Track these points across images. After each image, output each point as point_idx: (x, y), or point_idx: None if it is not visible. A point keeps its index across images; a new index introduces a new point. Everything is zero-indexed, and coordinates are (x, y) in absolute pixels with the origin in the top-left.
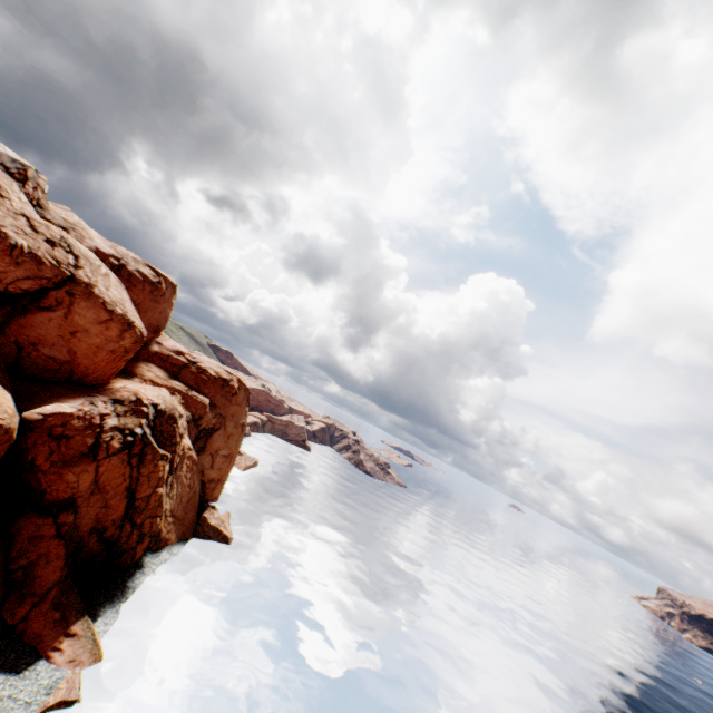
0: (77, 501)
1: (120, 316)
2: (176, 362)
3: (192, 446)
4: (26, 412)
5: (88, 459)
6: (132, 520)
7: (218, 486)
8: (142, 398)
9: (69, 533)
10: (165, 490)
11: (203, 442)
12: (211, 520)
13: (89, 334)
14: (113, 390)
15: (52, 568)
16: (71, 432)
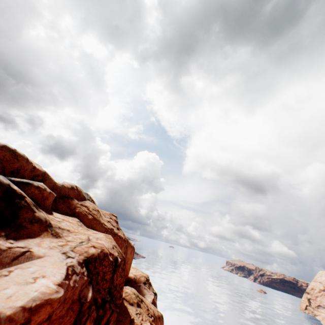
0: None
1: (132, 246)
2: None
3: None
4: None
5: None
6: None
7: None
8: (146, 277)
9: None
10: None
11: None
12: None
13: (129, 260)
14: (137, 279)
15: None
16: None
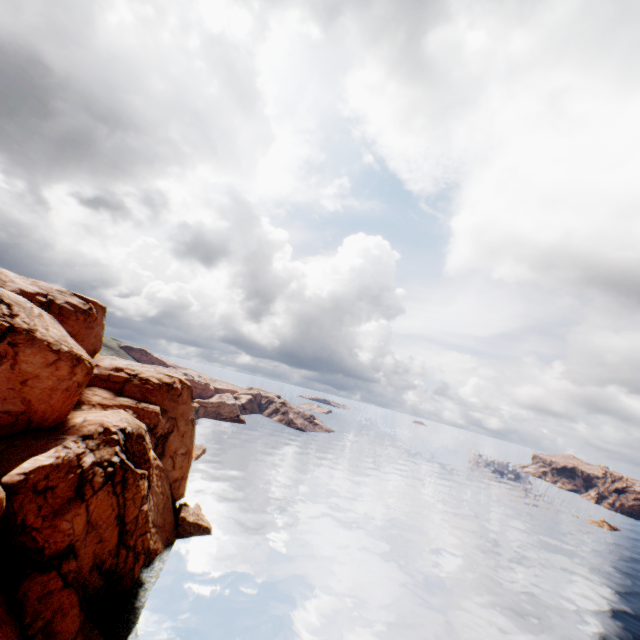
0: (75, 546)
1: (68, 354)
2: (118, 379)
3: (155, 455)
4: (4, 477)
5: (77, 502)
6: (125, 545)
7: (182, 483)
8: (108, 427)
9: (76, 579)
10: (147, 506)
11: (161, 448)
12: (189, 518)
13: (40, 379)
14: (77, 427)
15: (70, 619)
16: (55, 482)
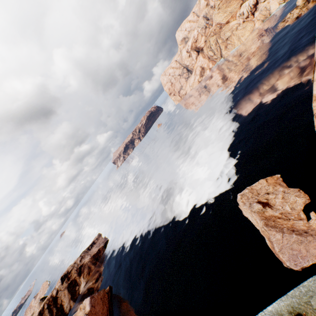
0: None
1: None
2: None
3: None
4: None
5: None
6: None
7: None
8: None
9: None
10: None
11: None
12: None
13: None
14: None
15: None
16: None
